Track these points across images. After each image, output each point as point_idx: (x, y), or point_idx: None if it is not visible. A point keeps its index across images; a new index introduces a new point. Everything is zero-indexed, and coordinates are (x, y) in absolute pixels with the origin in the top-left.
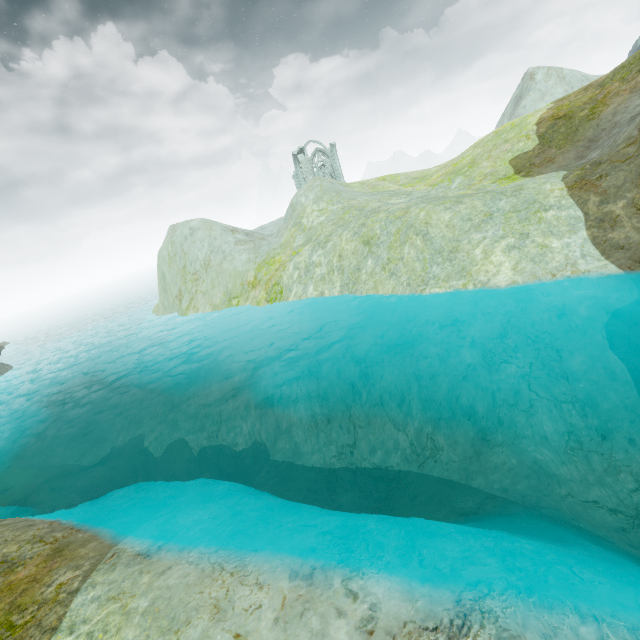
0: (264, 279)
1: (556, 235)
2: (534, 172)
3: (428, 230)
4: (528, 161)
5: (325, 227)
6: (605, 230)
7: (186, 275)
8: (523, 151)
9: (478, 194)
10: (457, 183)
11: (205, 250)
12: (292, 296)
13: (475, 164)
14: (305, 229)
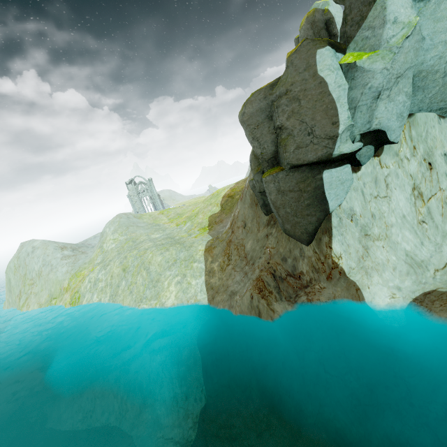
0: (72, 287)
1: (195, 277)
2: (213, 227)
3: (149, 267)
4: (214, 219)
5: (113, 252)
6: (210, 277)
7: (26, 280)
8: (214, 212)
9: (178, 245)
10: (186, 226)
11: (40, 264)
12: (85, 300)
13: (197, 215)
14: (104, 251)
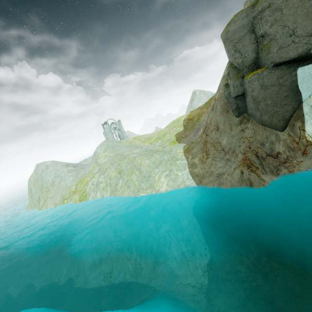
0: (79, 190)
1: (180, 170)
2: (181, 140)
3: (140, 168)
4: (180, 135)
5: (106, 164)
6: (193, 168)
7: (43, 189)
8: (179, 131)
9: (159, 152)
10: (158, 143)
11: (52, 176)
12: (90, 197)
13: (165, 135)
14: (99, 164)
